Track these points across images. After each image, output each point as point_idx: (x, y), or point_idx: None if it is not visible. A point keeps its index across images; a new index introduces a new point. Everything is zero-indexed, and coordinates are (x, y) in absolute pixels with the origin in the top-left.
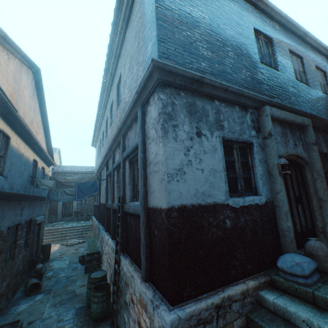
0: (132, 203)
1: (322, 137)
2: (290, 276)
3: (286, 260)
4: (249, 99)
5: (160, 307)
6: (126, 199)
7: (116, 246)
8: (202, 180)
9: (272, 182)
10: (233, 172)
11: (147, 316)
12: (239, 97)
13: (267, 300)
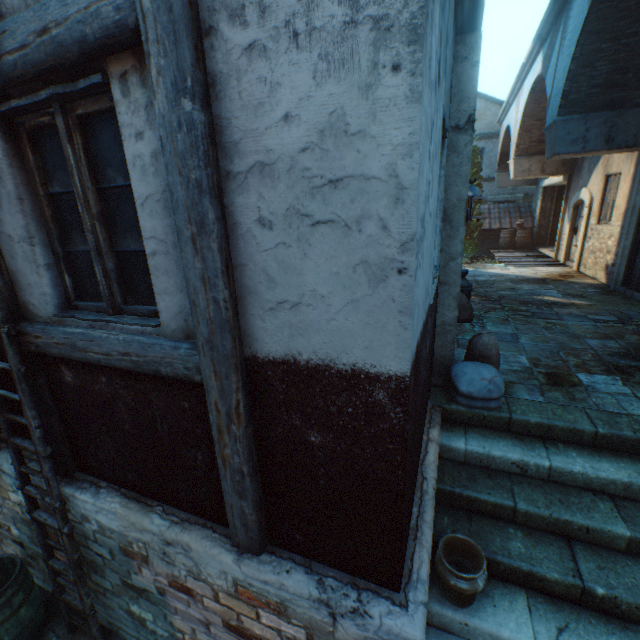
0: (95, 324)
1: None
2: (479, 402)
3: (473, 379)
4: None
5: (369, 612)
6: (26, 304)
7: (17, 466)
8: (428, 250)
9: (447, 236)
10: None
11: (293, 624)
12: None
13: (455, 449)
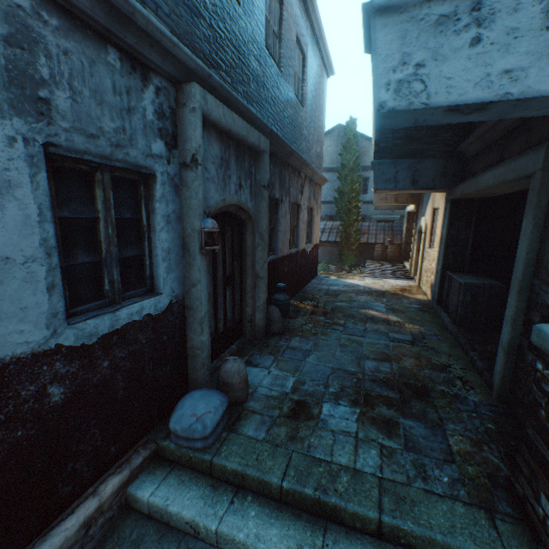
0: None
1: (279, 174)
2: (187, 441)
3: (185, 414)
4: (155, 45)
5: None
6: None
7: None
8: None
9: (188, 263)
10: (92, 250)
11: None
12: (121, 20)
13: (140, 499)
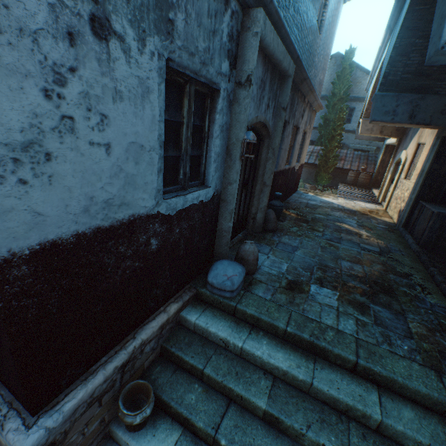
0: None
1: (292, 98)
2: (219, 291)
3: (219, 274)
4: None
5: (4, 425)
6: None
7: None
8: (106, 172)
9: (228, 166)
10: (176, 147)
11: None
12: None
13: (189, 321)
